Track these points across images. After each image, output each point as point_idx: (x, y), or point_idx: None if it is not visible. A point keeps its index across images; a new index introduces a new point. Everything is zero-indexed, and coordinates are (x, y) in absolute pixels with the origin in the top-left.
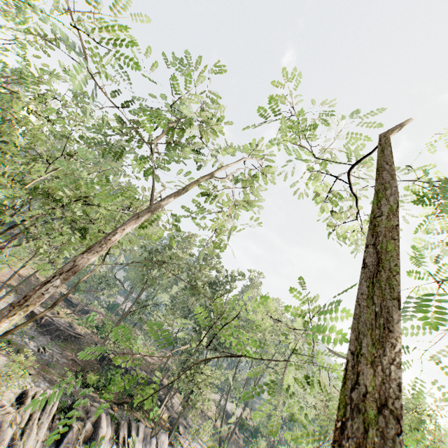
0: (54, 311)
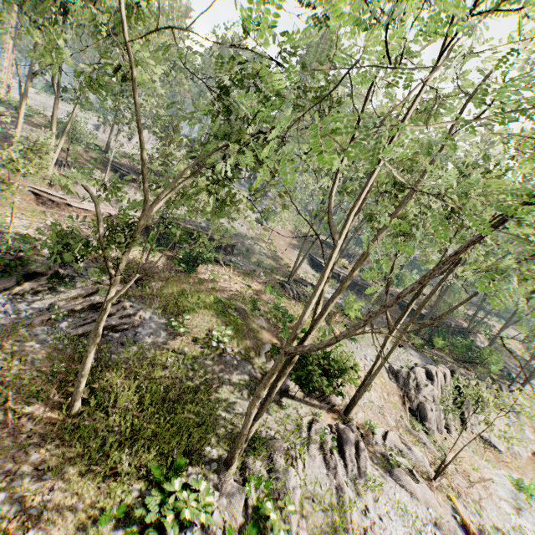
0: (340, 266)
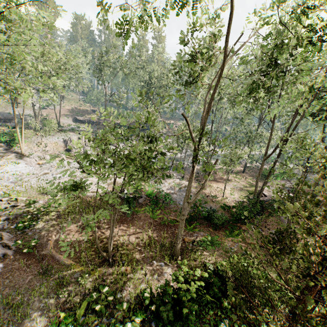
0: (89, 117)
